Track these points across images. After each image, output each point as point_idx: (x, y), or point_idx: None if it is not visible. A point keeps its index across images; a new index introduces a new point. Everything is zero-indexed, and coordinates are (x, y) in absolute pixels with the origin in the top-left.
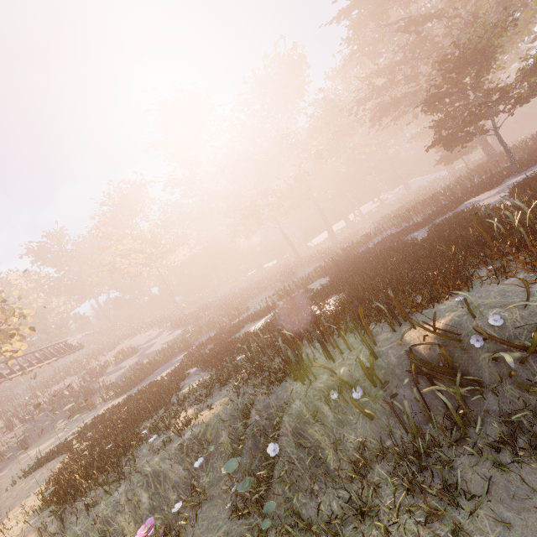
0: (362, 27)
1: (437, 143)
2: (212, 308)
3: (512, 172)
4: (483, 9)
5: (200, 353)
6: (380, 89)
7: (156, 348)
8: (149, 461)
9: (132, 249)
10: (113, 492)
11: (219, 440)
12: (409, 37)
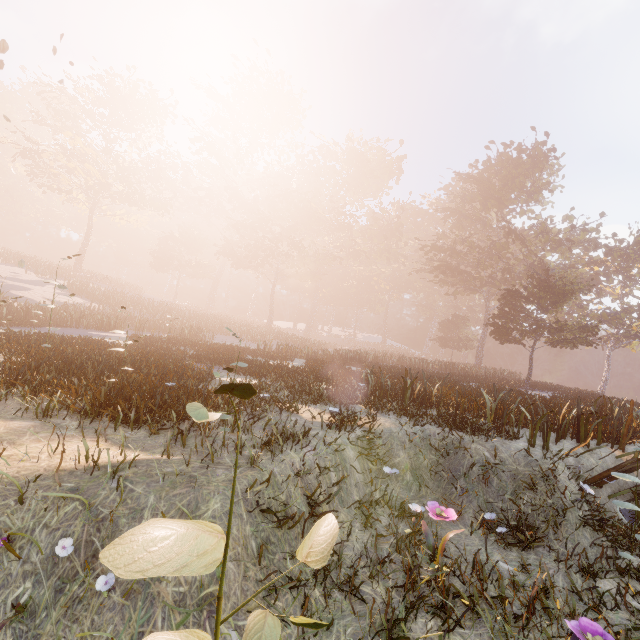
0: (471, 199)
1: (446, 325)
2: (140, 306)
3: (524, 385)
4: (539, 265)
5: (184, 349)
6: (456, 252)
7: (34, 297)
8: (327, 435)
9: (88, 157)
10: (298, 447)
11: (394, 458)
12: (481, 236)
